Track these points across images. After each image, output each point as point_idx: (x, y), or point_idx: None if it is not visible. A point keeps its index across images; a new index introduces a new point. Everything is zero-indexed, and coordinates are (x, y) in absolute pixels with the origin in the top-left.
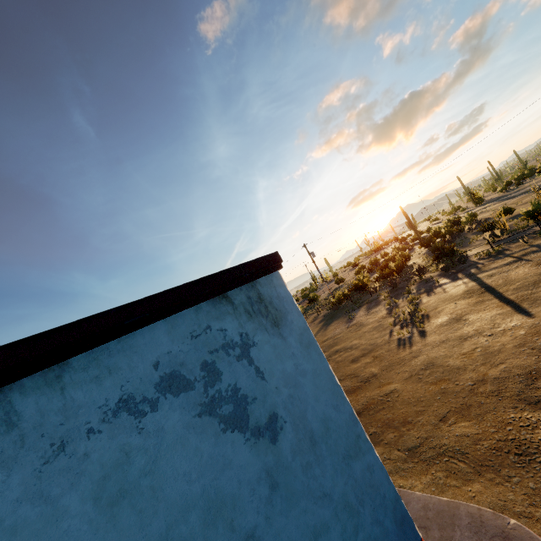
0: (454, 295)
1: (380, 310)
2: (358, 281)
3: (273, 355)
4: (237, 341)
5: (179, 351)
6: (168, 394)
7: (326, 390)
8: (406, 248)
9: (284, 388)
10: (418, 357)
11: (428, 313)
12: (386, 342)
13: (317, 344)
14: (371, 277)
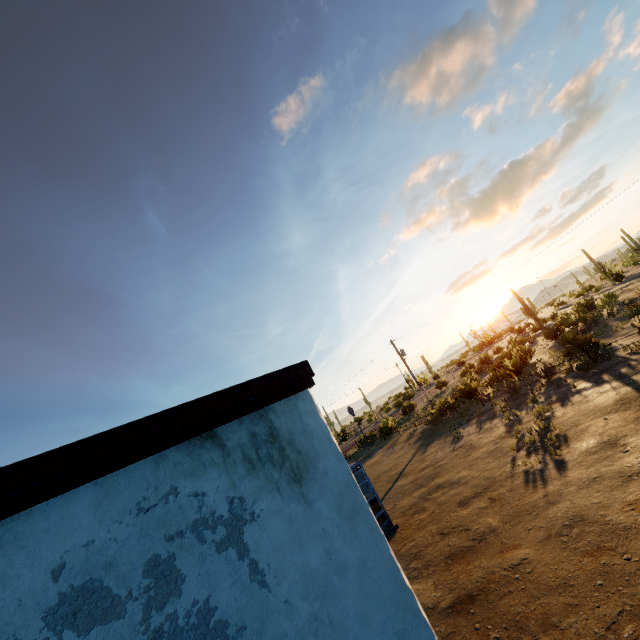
0: (601, 406)
1: (497, 426)
2: (465, 386)
3: (286, 536)
4: (223, 513)
5: (109, 539)
6: (68, 630)
7: (384, 599)
8: (525, 340)
9: (302, 601)
10: (558, 503)
11: (566, 432)
12: (508, 476)
13: (369, 510)
14: (482, 380)
